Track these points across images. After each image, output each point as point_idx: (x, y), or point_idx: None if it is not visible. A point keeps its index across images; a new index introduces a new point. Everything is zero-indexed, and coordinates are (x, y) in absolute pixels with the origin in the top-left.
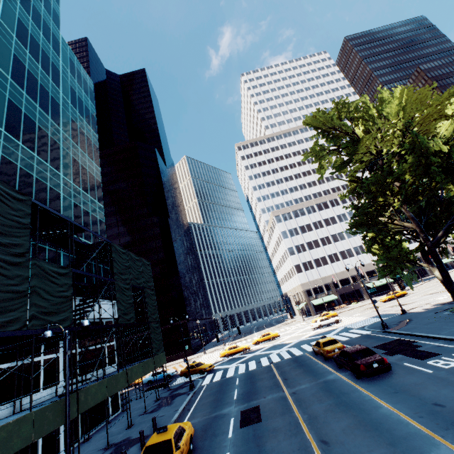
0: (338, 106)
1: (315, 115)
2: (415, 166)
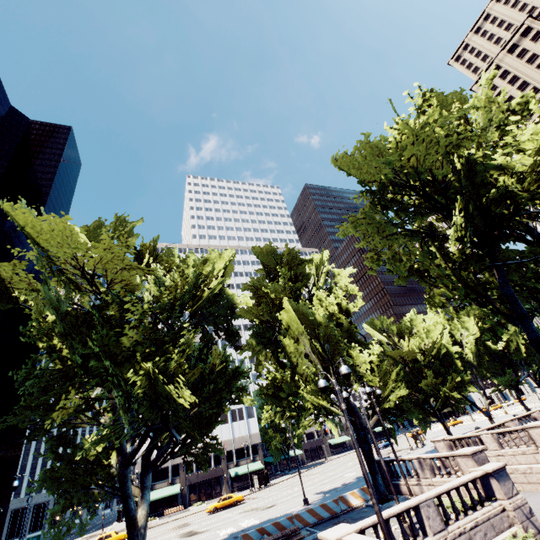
0: (118, 222)
1: (94, 224)
2: (64, 328)
